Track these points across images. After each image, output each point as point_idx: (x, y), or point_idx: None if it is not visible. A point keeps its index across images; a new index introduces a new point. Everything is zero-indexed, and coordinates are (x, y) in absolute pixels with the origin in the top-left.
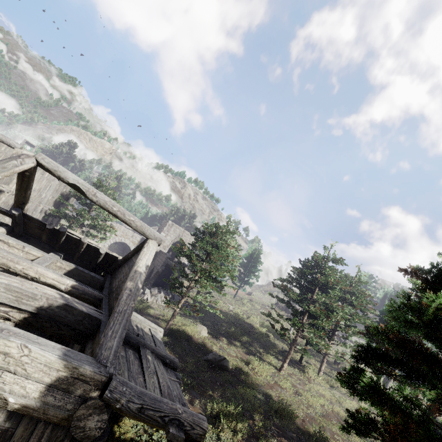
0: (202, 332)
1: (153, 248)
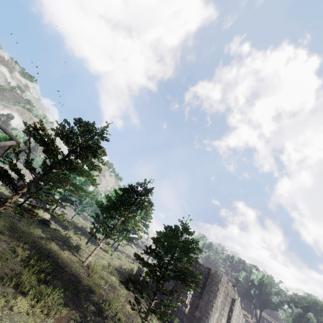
0: (46, 215)
1: (13, 142)
